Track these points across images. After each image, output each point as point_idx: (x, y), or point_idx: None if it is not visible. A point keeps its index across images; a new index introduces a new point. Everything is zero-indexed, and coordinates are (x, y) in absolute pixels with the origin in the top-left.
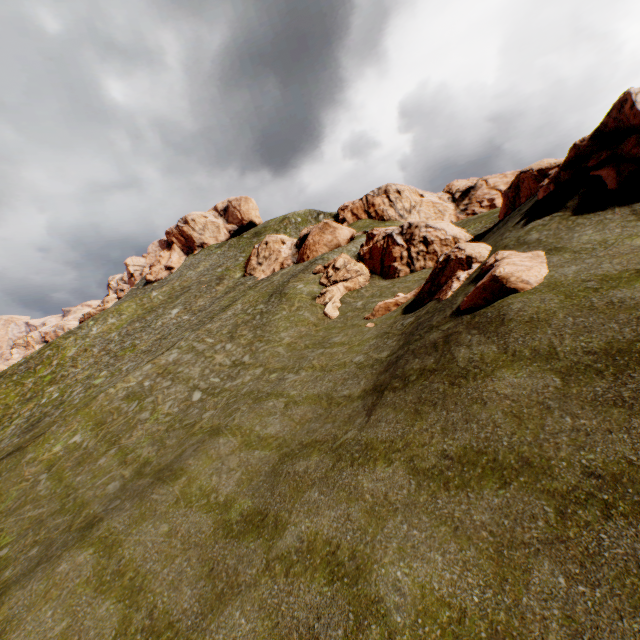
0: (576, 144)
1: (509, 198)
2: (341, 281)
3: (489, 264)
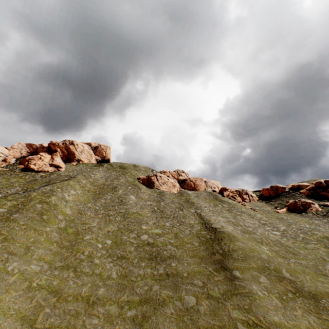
0: (313, 186)
1: (274, 191)
2: (241, 202)
3: (328, 204)
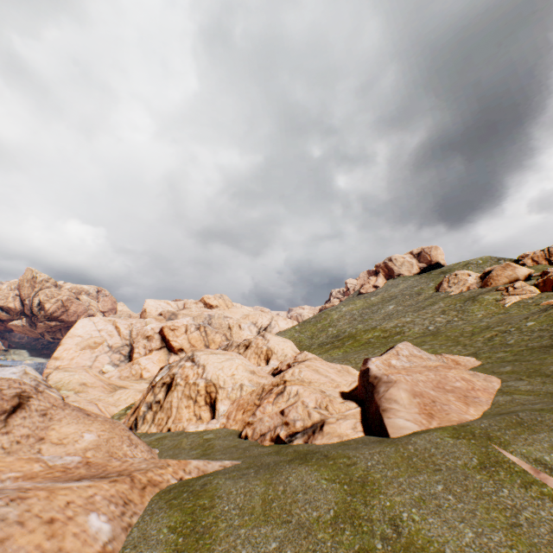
0: None
1: None
2: (517, 294)
3: None
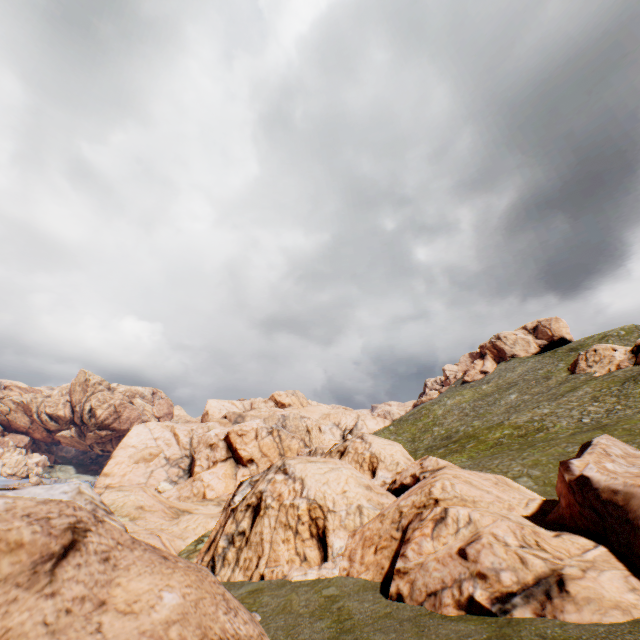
0: None
1: None
2: None
3: None
